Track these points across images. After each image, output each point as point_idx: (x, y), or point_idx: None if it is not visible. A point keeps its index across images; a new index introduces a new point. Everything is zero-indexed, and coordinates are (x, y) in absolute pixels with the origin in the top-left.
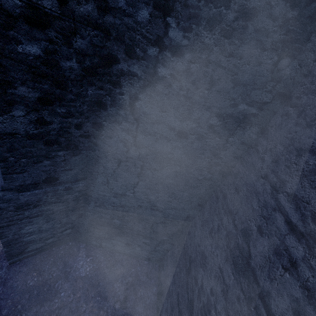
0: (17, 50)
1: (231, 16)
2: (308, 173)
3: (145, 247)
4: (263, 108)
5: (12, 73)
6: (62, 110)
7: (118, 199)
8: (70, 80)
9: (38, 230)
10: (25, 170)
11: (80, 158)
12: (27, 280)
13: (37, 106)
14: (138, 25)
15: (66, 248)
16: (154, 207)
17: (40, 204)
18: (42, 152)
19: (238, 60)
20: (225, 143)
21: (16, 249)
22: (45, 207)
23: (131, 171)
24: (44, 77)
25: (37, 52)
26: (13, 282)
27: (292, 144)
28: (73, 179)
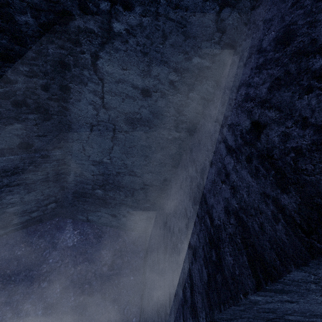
0: None
1: None
2: (241, 102)
3: (130, 216)
4: (215, 60)
5: None
6: (25, 68)
7: (96, 167)
8: (28, 36)
9: (20, 201)
10: None
11: (53, 123)
12: (15, 250)
13: None
14: None
15: (53, 223)
16: (132, 173)
17: (18, 171)
18: (11, 113)
19: (184, 12)
20: (186, 99)
21: (0, 220)
22: (24, 176)
23: (104, 135)
24: (1, 31)
25: None
26: (0, 252)
27: (234, 85)
28: (49, 147)
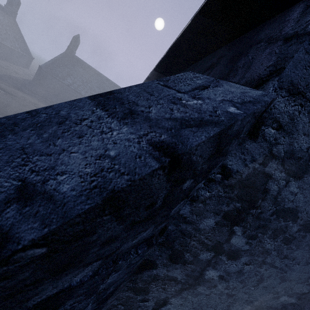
0: None
1: (295, 228)
2: None
3: None
4: (301, 297)
5: None
6: None
7: None
8: None
9: None
10: None
11: None
12: None
13: None
14: (198, 232)
15: None
16: None
17: None
18: None
19: (290, 261)
20: None
21: None
22: None
23: None
24: None
25: None
26: None
27: None
28: None
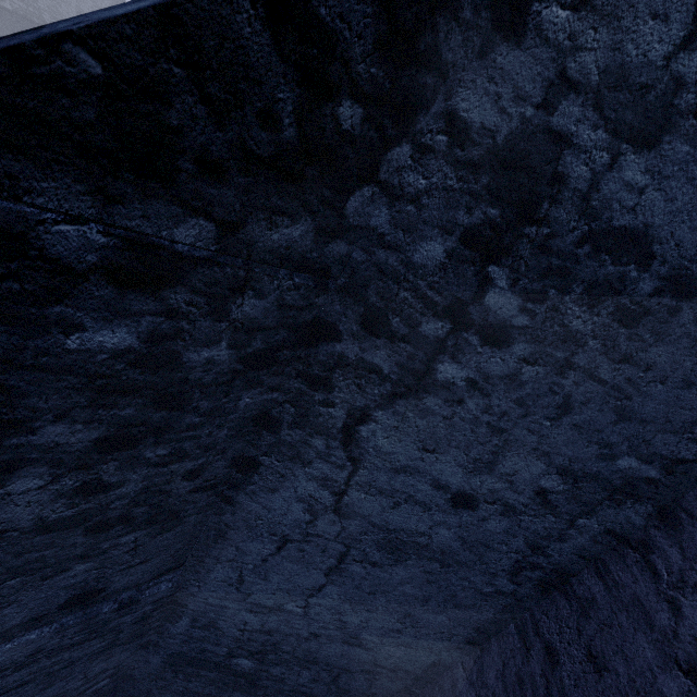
0: (64, 345)
1: (648, 285)
2: None
3: None
4: (675, 470)
5: (32, 400)
6: (159, 451)
7: (259, 617)
8: (200, 385)
9: None
10: (12, 601)
11: (178, 532)
12: None
13: (88, 458)
14: (412, 271)
15: None
16: (352, 639)
17: (36, 658)
18: (75, 549)
19: (640, 372)
20: (566, 527)
21: None
22: (50, 660)
23: (311, 561)
24: (129, 392)
25: (123, 341)
26: None
27: None
28: (146, 578)
